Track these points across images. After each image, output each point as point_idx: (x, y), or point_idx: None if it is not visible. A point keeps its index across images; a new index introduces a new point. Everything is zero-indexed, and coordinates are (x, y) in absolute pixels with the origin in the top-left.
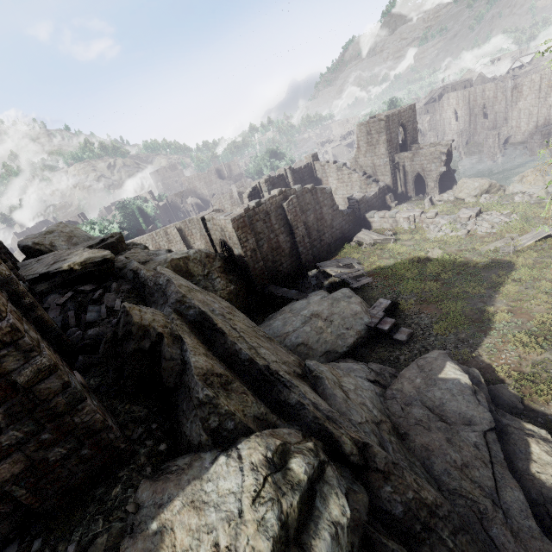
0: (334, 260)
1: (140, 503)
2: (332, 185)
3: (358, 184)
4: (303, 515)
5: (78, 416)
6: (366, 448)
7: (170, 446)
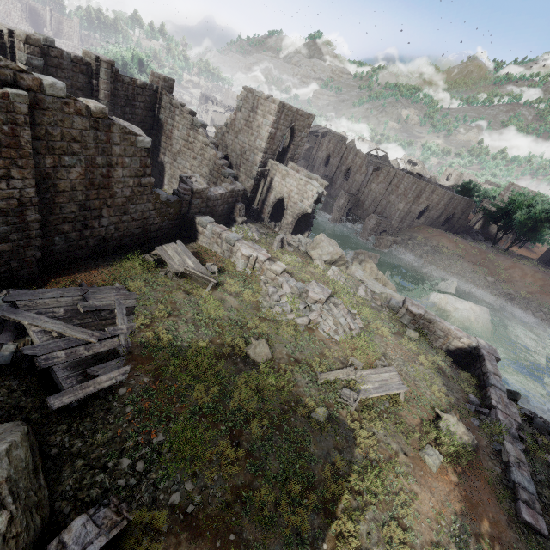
0: (73, 290)
1: None
2: (176, 143)
3: (210, 165)
4: None
5: None
6: None
7: None
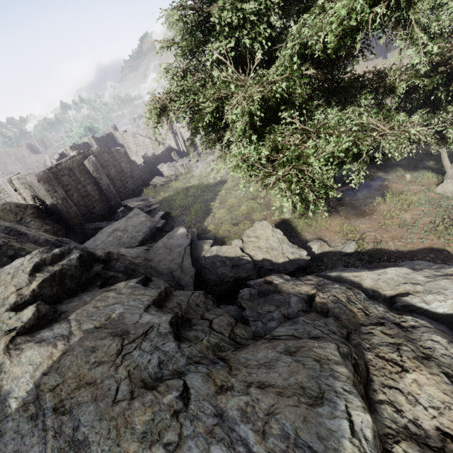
0: (134, 198)
1: None
2: (133, 148)
3: (151, 146)
4: (55, 260)
5: None
6: (109, 253)
7: None
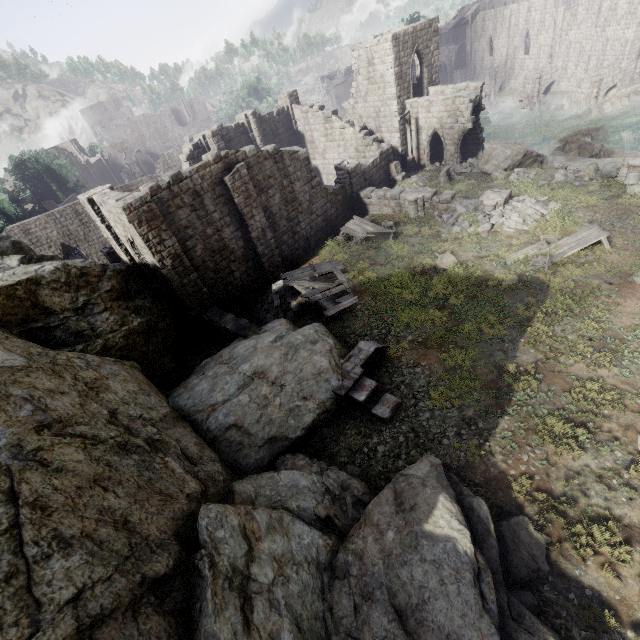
0: (307, 268)
1: None
2: (319, 143)
3: (353, 144)
4: None
5: None
6: None
7: None
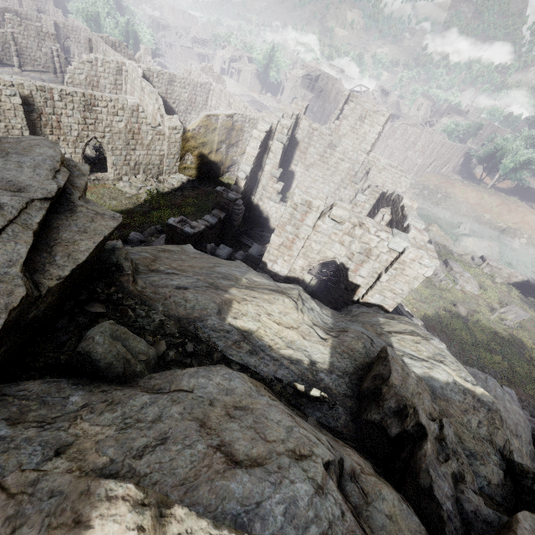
0: None
1: None
2: (310, 157)
3: (342, 175)
4: None
5: None
6: None
7: None
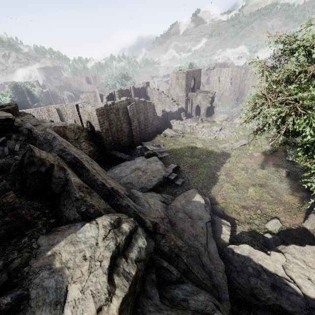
0: (151, 142)
1: (40, 245)
2: (155, 101)
3: (168, 104)
4: (126, 244)
5: (5, 198)
6: (156, 224)
7: (56, 221)
